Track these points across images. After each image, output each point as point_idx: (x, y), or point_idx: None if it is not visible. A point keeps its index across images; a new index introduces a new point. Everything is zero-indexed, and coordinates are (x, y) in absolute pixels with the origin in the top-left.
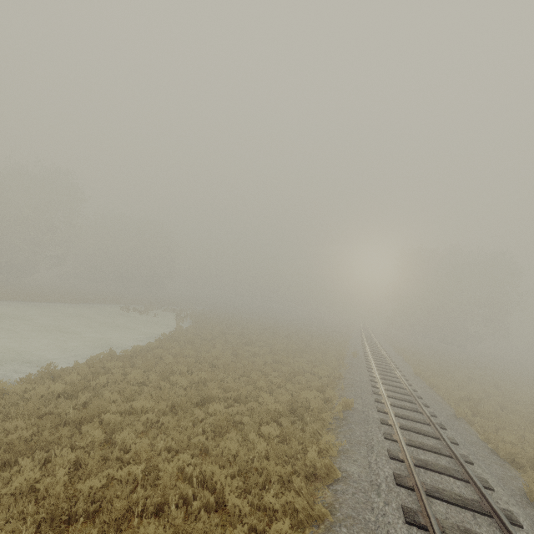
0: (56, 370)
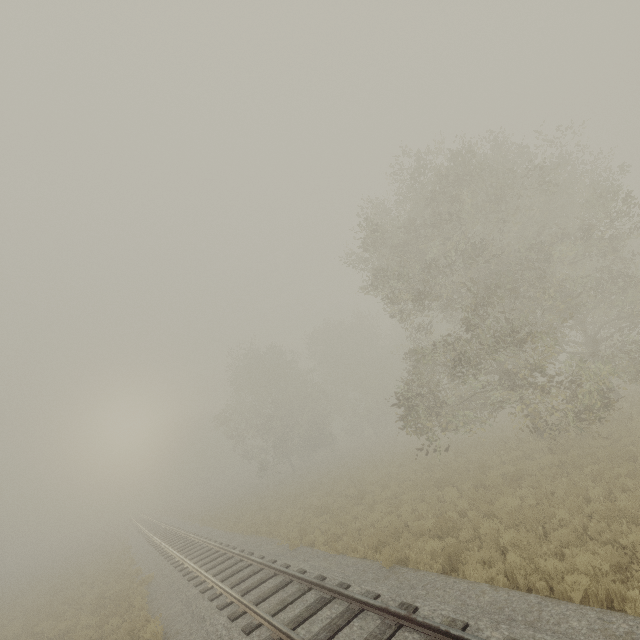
0: None
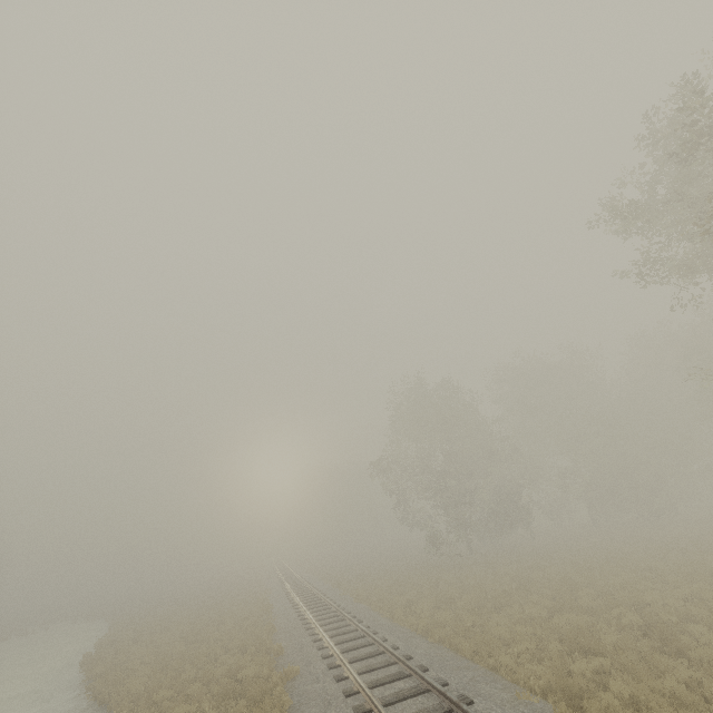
0: (109, 637)
